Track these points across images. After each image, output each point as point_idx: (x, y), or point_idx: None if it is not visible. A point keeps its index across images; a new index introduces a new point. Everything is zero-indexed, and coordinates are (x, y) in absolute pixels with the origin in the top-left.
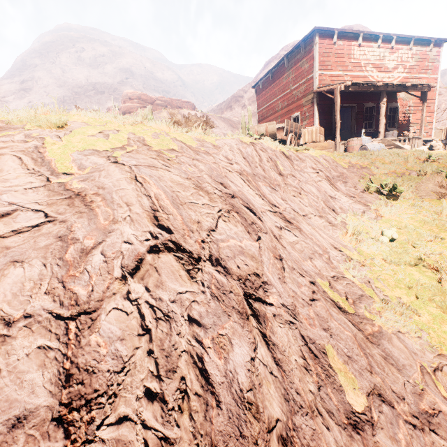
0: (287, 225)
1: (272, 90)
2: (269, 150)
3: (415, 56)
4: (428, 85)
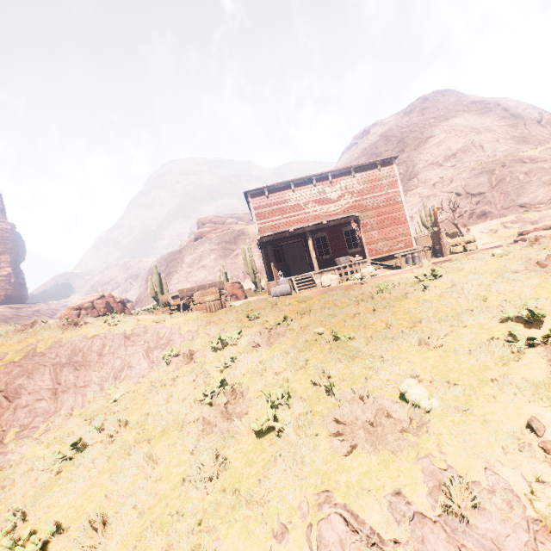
0: (51, 396)
1: None
2: (111, 335)
3: (362, 180)
4: (354, 215)
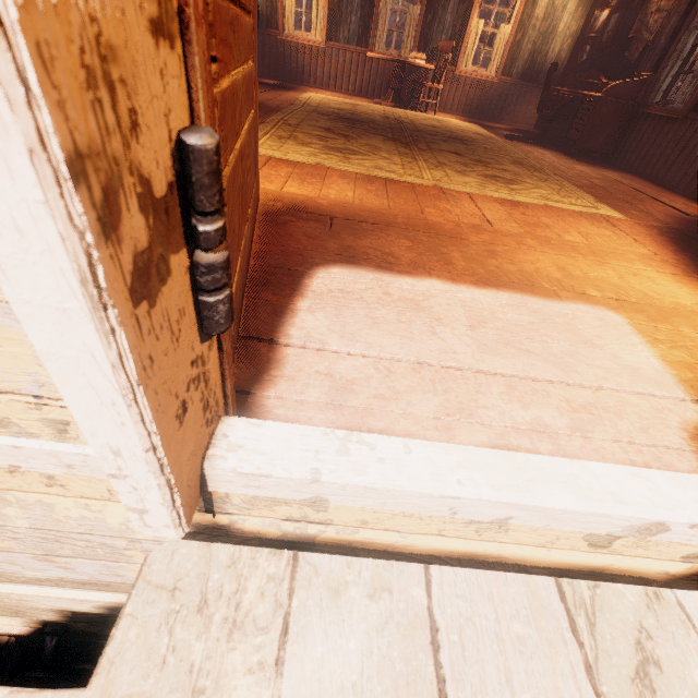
0: None
1: None
2: None
3: None
4: None
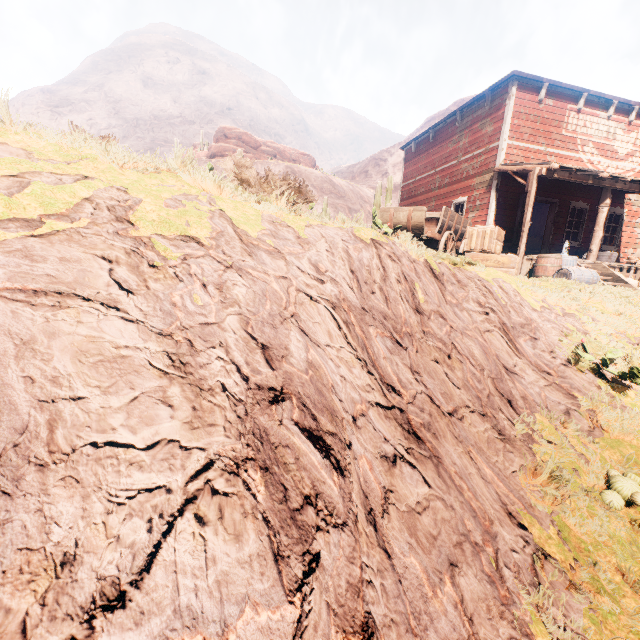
0: (411, 446)
1: (430, 157)
2: (406, 259)
3: None
4: None
